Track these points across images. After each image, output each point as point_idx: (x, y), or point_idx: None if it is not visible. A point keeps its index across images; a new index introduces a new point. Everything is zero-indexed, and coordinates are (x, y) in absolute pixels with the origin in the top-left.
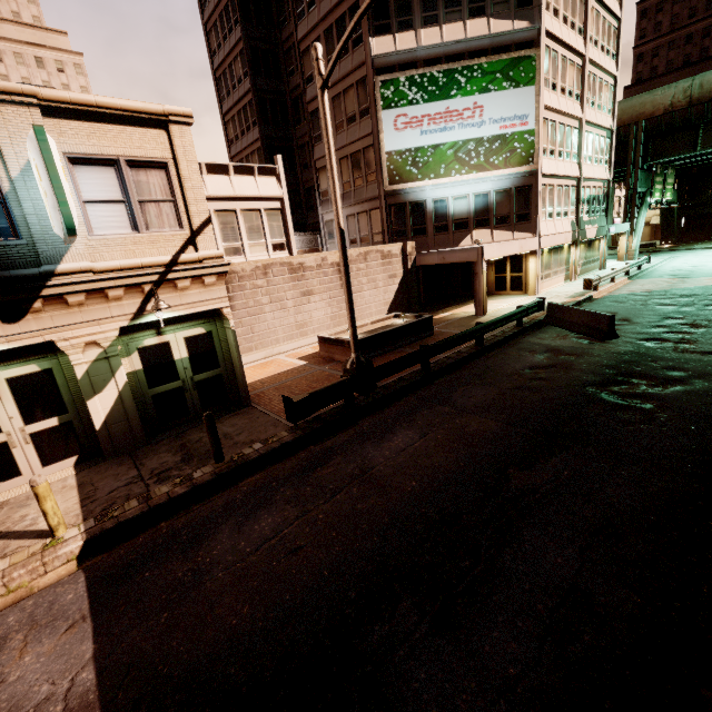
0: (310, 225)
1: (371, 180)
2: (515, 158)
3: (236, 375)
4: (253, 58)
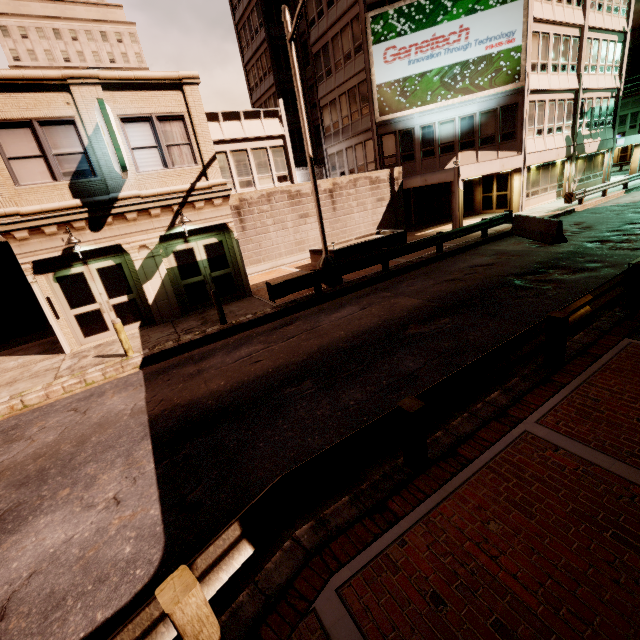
0: (320, 160)
1: (365, 113)
2: (501, 77)
3: (241, 274)
4: (266, 8)
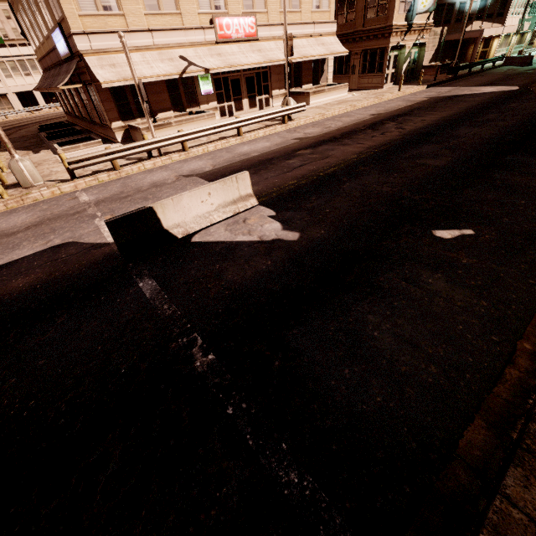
0: None
1: None
2: None
3: (417, 69)
4: None
